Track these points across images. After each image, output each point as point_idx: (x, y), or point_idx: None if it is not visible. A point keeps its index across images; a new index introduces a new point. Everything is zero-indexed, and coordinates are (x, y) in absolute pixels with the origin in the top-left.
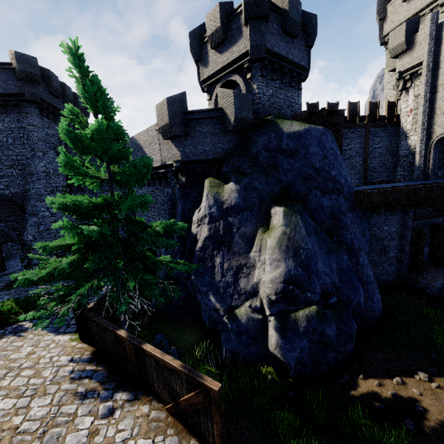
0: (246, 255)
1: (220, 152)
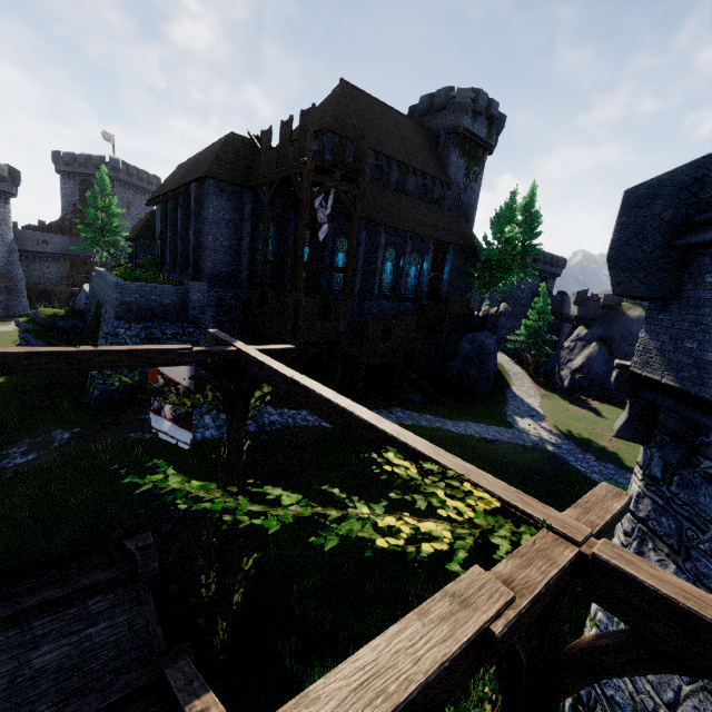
0: (575, 356)
1: (594, 316)
